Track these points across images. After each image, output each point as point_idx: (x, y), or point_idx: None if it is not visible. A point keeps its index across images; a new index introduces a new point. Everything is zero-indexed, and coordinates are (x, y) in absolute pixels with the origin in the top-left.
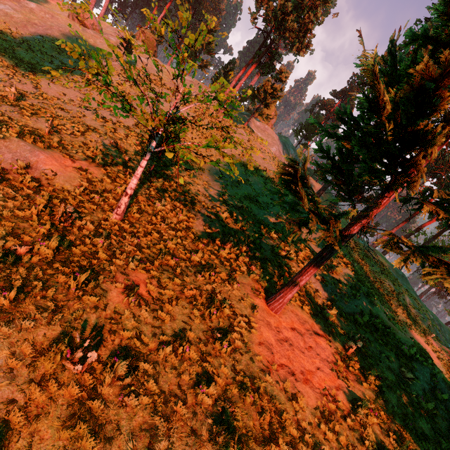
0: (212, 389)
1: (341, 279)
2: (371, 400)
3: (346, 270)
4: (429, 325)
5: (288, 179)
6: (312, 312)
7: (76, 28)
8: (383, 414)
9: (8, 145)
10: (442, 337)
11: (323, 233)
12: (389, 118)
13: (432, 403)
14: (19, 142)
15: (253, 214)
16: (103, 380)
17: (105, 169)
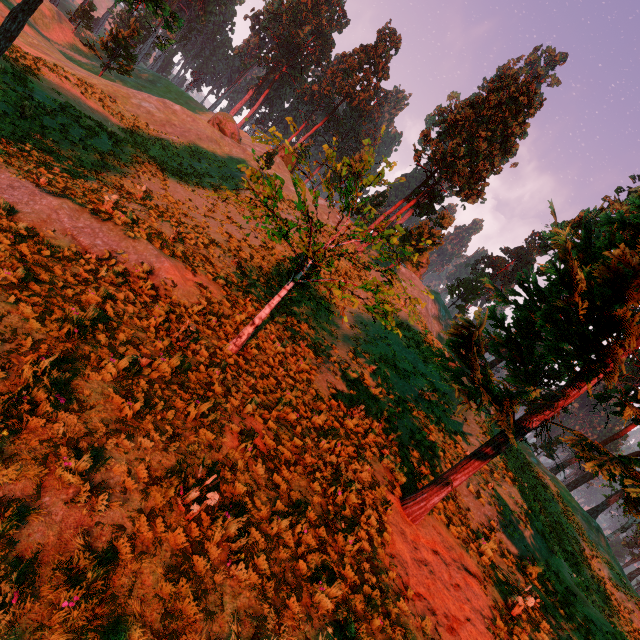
0: (334, 589)
1: (505, 500)
2: None
3: (512, 489)
4: None
5: (459, 341)
6: (461, 537)
7: (214, 134)
8: None
9: (136, 245)
10: None
11: (497, 412)
12: (582, 296)
13: None
14: (148, 245)
15: (390, 382)
16: (209, 536)
17: (225, 290)
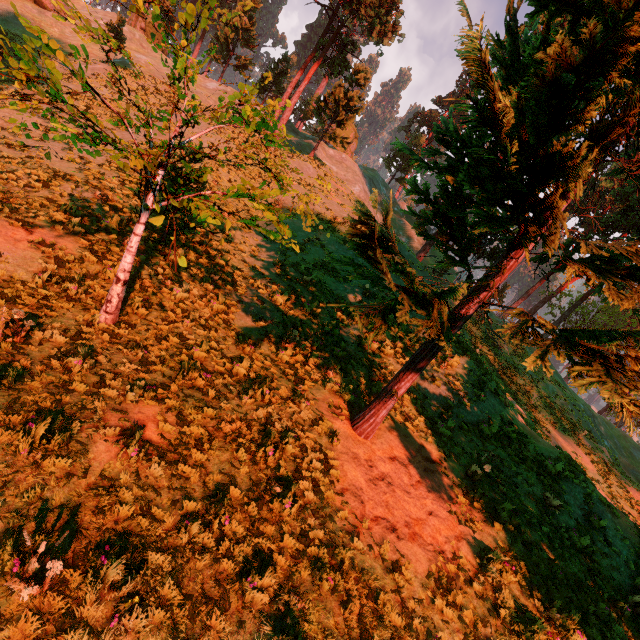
0: (267, 580)
1: (459, 375)
2: (506, 547)
3: (465, 360)
4: (579, 419)
5: (363, 243)
6: (420, 428)
7: (27, 10)
8: (523, 565)
9: None
10: (596, 432)
11: (421, 323)
12: (510, 136)
13: (587, 538)
14: None
15: (328, 290)
16: (83, 596)
17: (86, 239)
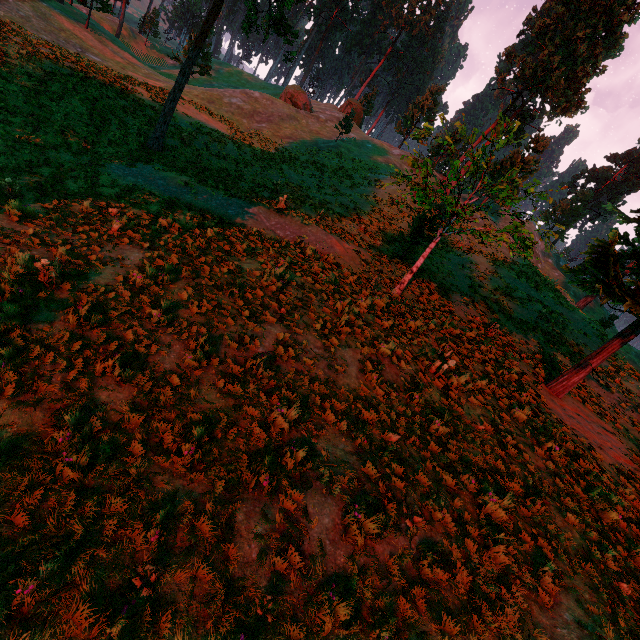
0: (526, 412)
1: (632, 390)
2: None
3: (639, 383)
4: None
5: (596, 257)
6: (596, 411)
7: (291, 111)
8: None
9: (310, 230)
10: None
11: (631, 302)
12: None
13: None
14: (317, 227)
15: (509, 308)
16: (449, 385)
17: (368, 252)
